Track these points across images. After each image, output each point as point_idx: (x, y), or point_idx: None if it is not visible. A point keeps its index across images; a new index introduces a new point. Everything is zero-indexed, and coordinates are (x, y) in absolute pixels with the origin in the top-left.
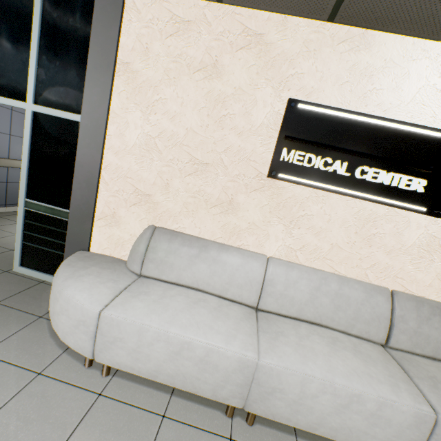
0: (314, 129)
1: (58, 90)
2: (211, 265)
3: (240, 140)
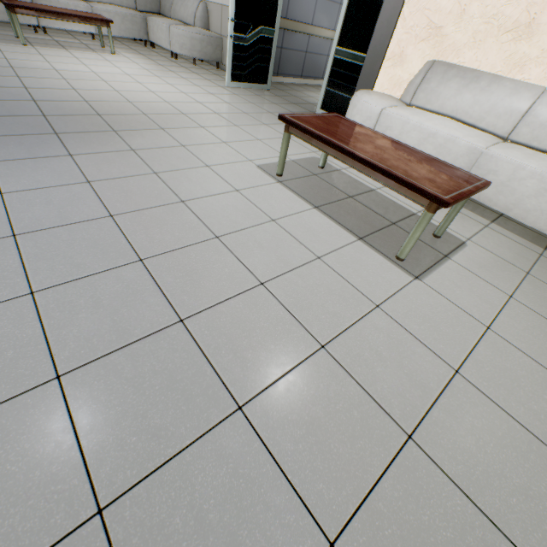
0: None
1: None
2: (476, 95)
3: None
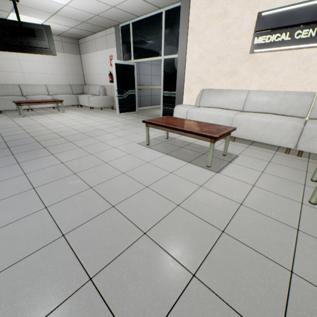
0: (271, 22)
1: (170, 48)
2: (224, 98)
3: (236, 41)
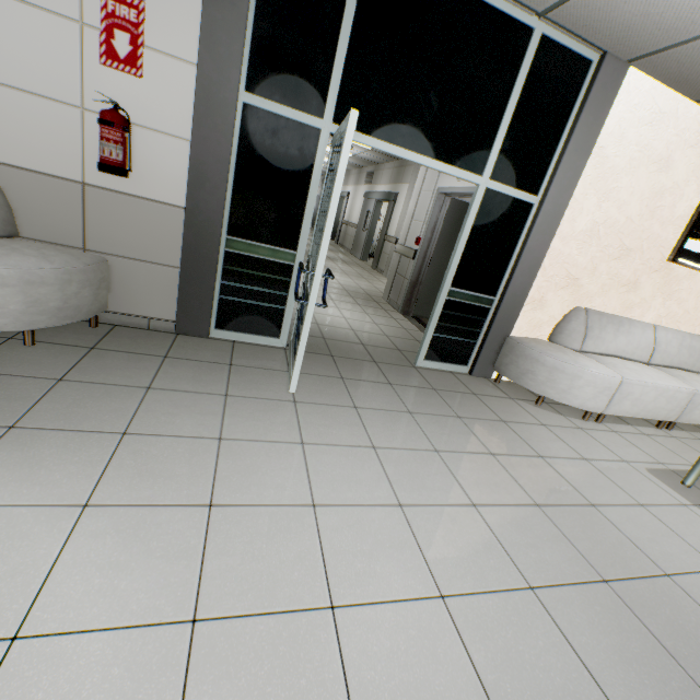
0: None
1: (517, 165)
2: (626, 336)
3: (660, 229)
